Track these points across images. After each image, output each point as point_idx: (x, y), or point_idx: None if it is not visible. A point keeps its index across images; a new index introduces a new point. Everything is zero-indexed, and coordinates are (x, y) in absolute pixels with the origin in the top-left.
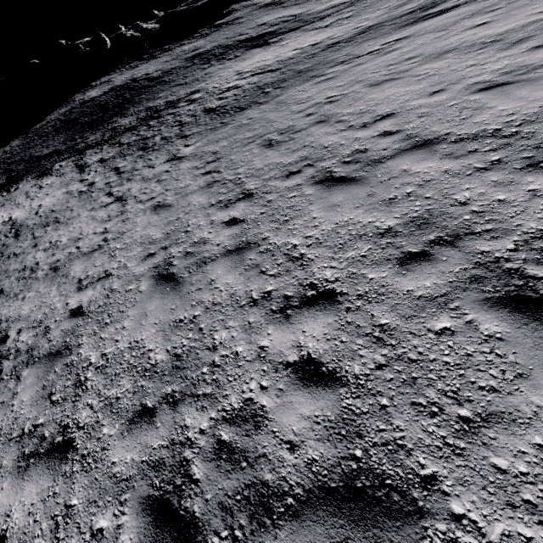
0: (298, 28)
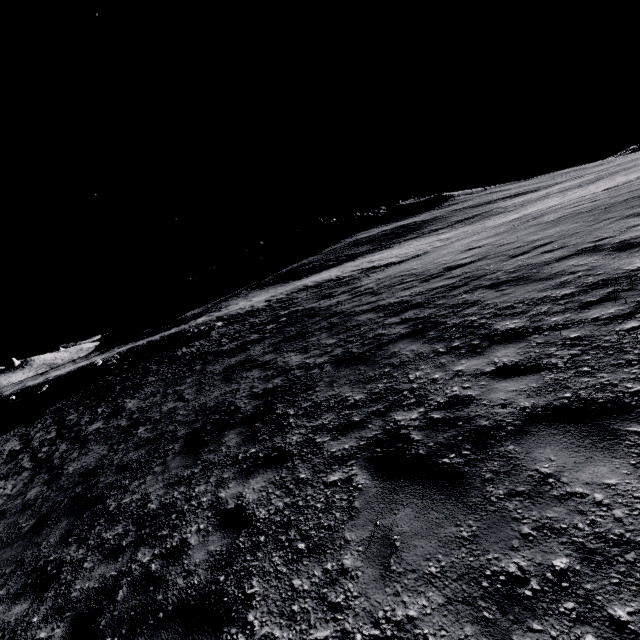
0: (556, 184)
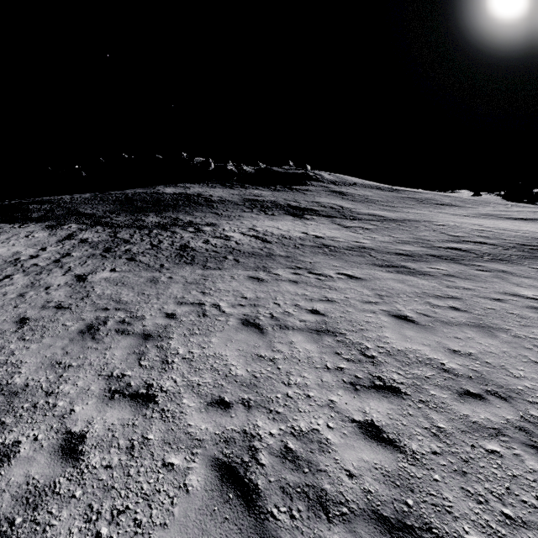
0: (332, 217)
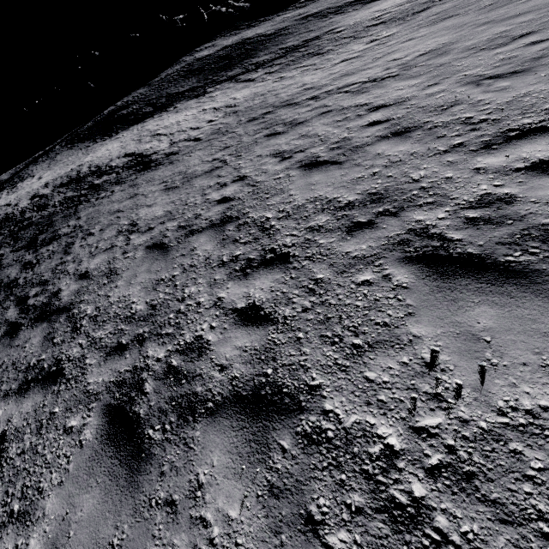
0: None
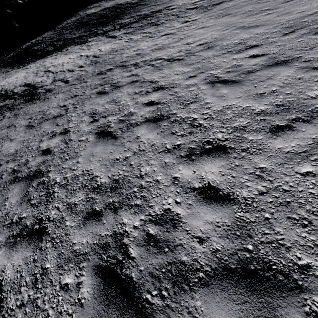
0: None
